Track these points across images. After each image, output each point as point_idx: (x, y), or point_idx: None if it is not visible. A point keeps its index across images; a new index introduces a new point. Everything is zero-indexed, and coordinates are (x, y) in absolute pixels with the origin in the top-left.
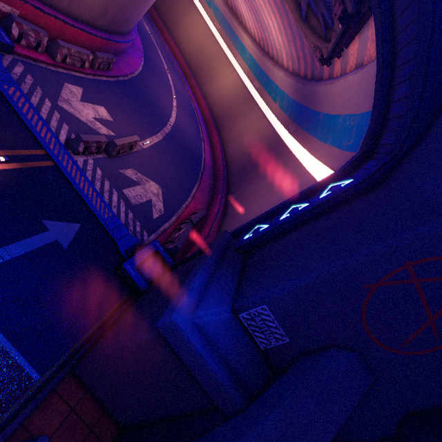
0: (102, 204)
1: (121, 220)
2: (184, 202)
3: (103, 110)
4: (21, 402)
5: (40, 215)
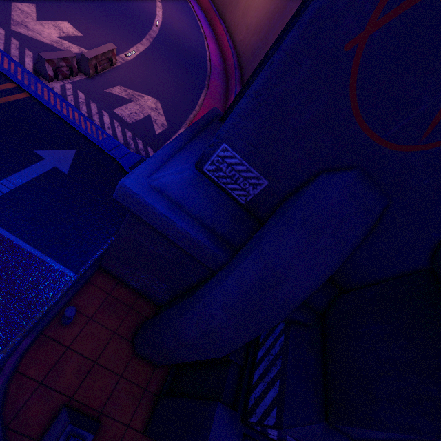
0: (93, 127)
1: (120, 140)
2: (191, 112)
3: (67, 25)
4: (64, 292)
5: (31, 147)
